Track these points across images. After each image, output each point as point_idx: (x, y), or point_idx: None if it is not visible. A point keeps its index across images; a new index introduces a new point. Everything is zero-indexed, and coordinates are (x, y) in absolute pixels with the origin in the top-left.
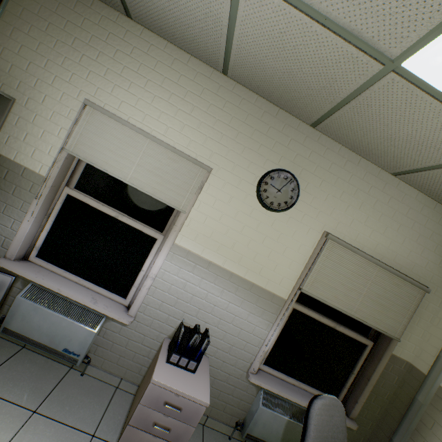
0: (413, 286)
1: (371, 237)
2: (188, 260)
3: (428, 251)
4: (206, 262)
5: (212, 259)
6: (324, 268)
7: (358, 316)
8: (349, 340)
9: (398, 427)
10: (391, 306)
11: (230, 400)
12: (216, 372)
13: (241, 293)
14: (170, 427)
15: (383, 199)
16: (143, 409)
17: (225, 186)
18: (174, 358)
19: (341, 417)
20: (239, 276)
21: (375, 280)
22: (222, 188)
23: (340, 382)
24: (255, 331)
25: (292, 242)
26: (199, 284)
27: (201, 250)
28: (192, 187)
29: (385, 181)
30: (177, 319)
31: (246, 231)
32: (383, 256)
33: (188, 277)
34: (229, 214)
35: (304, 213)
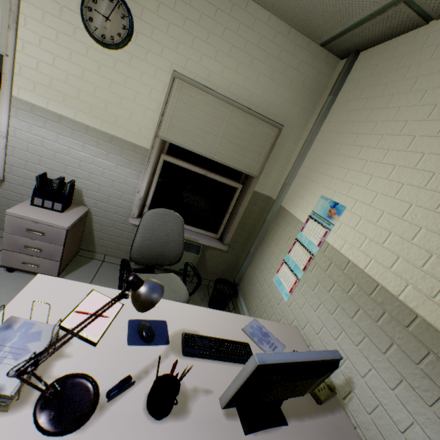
0: (267, 125)
1: (225, 75)
2: (36, 115)
3: (283, 88)
4: (55, 116)
5: (61, 112)
6: (177, 112)
7: (218, 159)
8: (222, 185)
9: (254, 242)
10: (248, 146)
11: (121, 242)
12: (102, 221)
13: (103, 146)
14: (41, 248)
15: (232, 27)
16: (11, 236)
17: (45, 17)
18: (38, 202)
19: (178, 224)
20: (96, 129)
21: (230, 122)
22: (43, 20)
23: (218, 222)
24: (127, 182)
25: (142, 87)
26: (58, 141)
27: (45, 102)
28: (1, 19)
29: (232, 1)
30: (48, 177)
31: (87, 76)
32: (239, 96)
33: (43, 134)
34: (62, 56)
35: (147, 49)
